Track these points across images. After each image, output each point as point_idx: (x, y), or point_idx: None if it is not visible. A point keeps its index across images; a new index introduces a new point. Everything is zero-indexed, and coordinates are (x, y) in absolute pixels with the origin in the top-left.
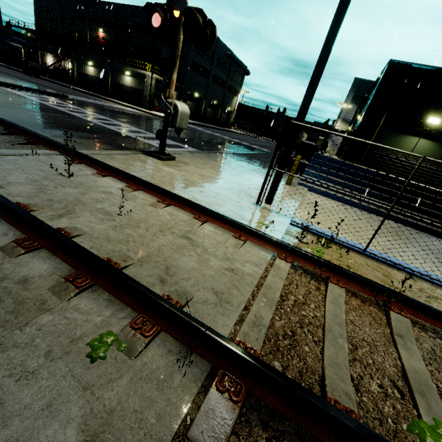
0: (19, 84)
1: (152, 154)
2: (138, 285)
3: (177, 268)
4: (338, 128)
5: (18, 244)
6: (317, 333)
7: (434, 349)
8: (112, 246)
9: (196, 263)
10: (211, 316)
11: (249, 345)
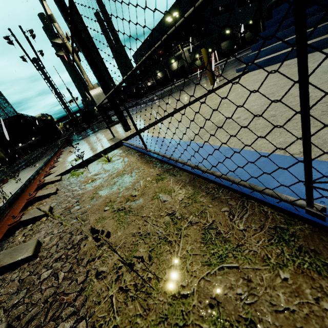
0: None
1: (106, 127)
2: None
3: None
4: None
5: None
6: None
7: None
8: None
9: None
10: None
11: None
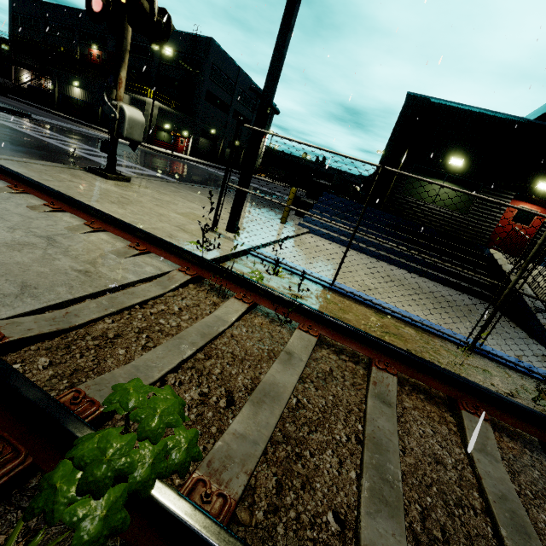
0: None
1: (95, 171)
2: None
3: None
4: None
5: None
6: (160, 340)
7: (334, 370)
8: None
9: (30, 259)
10: None
11: (1, 331)
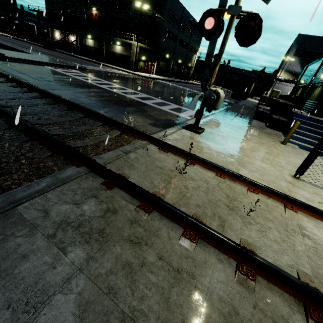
0: (54, 62)
1: (190, 129)
2: None
3: None
4: (281, 78)
5: (245, 276)
6: None
7: None
8: (283, 259)
9: None
10: None
11: None
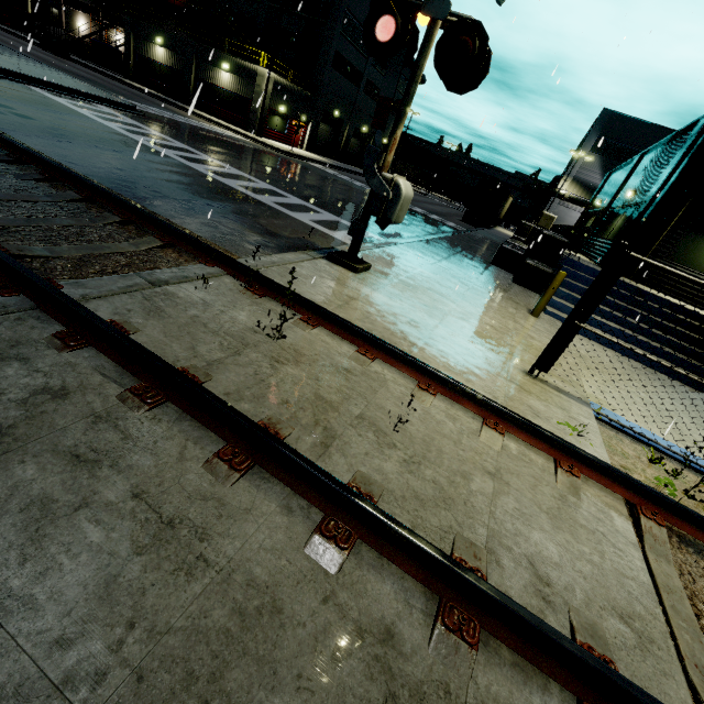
0: (55, 81)
1: (338, 260)
2: (580, 652)
3: (542, 561)
4: (565, 193)
5: (329, 540)
6: None
7: None
8: (435, 516)
9: (556, 544)
10: (654, 682)
11: None
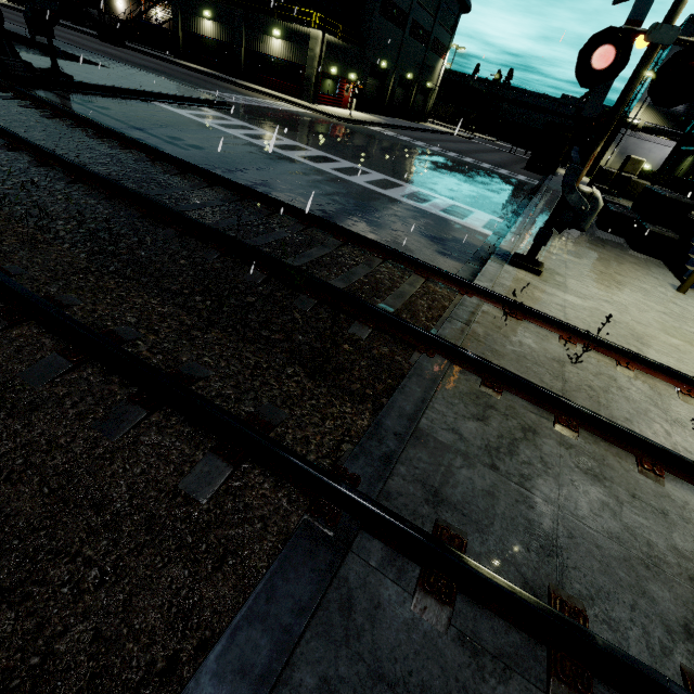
0: (164, 90)
1: (522, 265)
2: None
3: None
4: (638, 123)
5: None
6: None
7: None
8: None
9: None
10: None
11: None
